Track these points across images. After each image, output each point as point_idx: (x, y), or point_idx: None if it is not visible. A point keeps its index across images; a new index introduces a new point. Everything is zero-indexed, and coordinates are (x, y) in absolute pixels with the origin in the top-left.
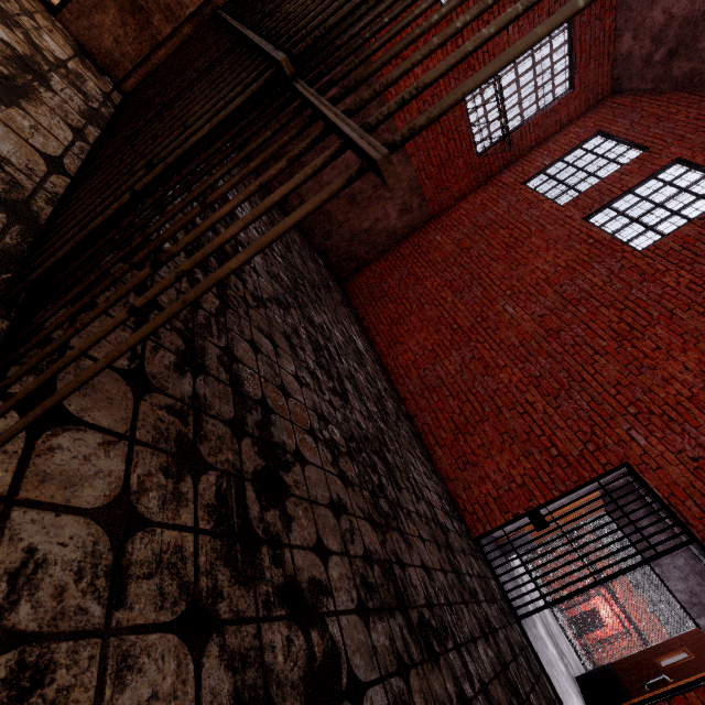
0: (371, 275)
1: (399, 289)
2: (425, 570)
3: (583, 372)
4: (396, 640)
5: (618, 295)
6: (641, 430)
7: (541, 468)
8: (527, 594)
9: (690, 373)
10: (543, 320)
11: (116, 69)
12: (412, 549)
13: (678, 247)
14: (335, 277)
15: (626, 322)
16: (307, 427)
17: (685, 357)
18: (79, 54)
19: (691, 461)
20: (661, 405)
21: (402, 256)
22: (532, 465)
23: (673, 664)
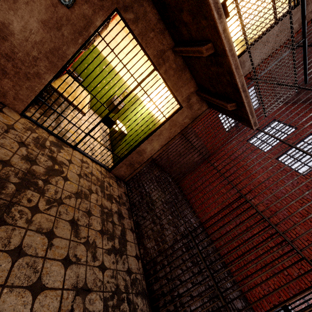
0: (189, 179)
1: (202, 186)
2: None
3: (290, 233)
4: None
5: (298, 196)
6: None
7: (281, 281)
8: None
9: None
10: (268, 205)
11: (123, 177)
12: None
13: None
14: (175, 181)
15: (305, 209)
16: (201, 309)
17: None
18: (117, 182)
19: None
20: None
21: (201, 171)
22: (277, 279)
23: None
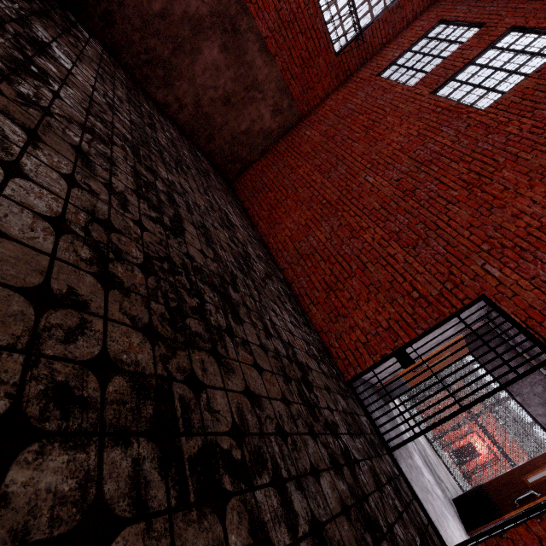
0: (254, 173)
1: (277, 179)
2: (250, 396)
3: (438, 221)
4: (105, 480)
5: (466, 150)
6: (495, 263)
7: (404, 311)
8: (397, 427)
9: (538, 206)
10: (400, 183)
11: None
12: (232, 374)
13: (518, 99)
14: (223, 177)
15: (474, 171)
16: (48, 214)
17: (532, 192)
18: None
19: (545, 284)
20: (512, 239)
21: (279, 152)
22: (396, 309)
23: (539, 480)
